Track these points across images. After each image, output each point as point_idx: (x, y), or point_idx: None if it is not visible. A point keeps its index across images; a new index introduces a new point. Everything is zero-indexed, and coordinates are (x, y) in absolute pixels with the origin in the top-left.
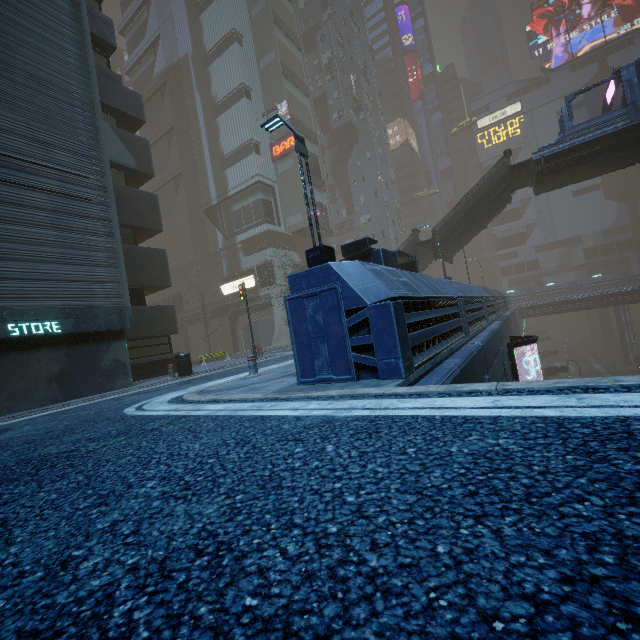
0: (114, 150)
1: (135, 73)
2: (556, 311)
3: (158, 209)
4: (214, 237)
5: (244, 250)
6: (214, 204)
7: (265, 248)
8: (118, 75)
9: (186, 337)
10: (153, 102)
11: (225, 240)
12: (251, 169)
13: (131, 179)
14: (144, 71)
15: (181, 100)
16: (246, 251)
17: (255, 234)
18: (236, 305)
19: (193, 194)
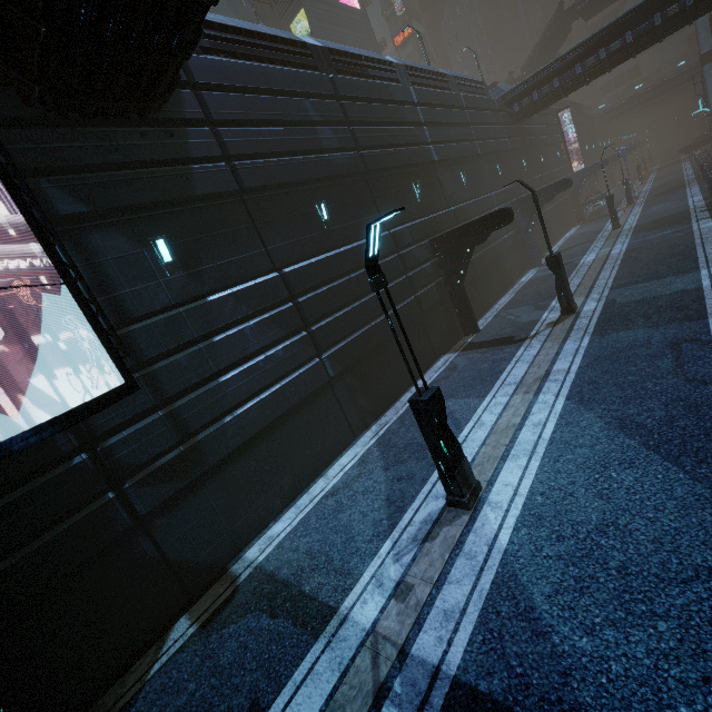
0: None
1: None
2: (630, 108)
3: None
4: None
5: None
6: None
7: None
8: None
9: None
10: None
11: None
12: None
13: None
14: None
15: None
16: None
17: None
18: None
19: None
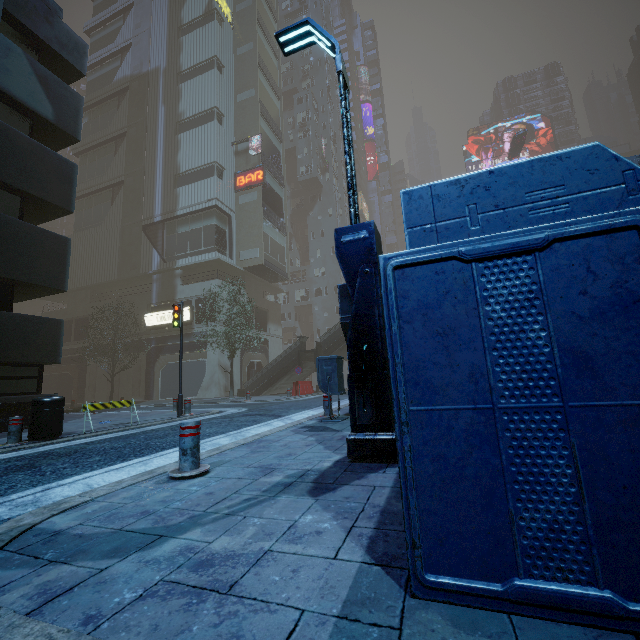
0: (22, 85)
1: (93, 73)
2: None
3: (73, 183)
4: (149, 257)
5: (183, 277)
6: (157, 221)
7: (209, 280)
8: (58, 6)
9: (83, 373)
10: (107, 105)
11: (162, 262)
12: (209, 192)
13: (41, 136)
14: (104, 73)
15: (141, 109)
16: (186, 279)
17: (201, 261)
18: (160, 340)
19: (133, 206)
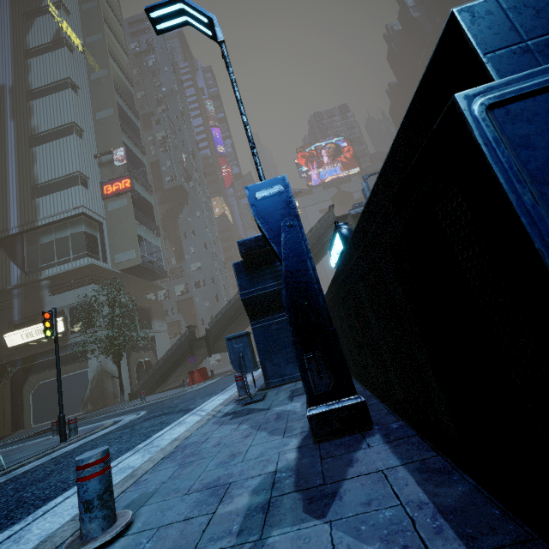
0: None
1: None
2: None
3: None
4: (5, 272)
5: (52, 288)
6: (13, 233)
7: (83, 287)
8: None
9: None
10: None
11: (23, 275)
12: (74, 200)
13: None
14: None
15: None
16: (54, 289)
17: (71, 268)
18: (28, 359)
19: None
